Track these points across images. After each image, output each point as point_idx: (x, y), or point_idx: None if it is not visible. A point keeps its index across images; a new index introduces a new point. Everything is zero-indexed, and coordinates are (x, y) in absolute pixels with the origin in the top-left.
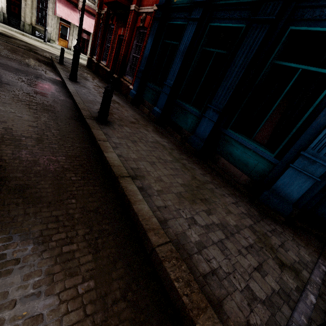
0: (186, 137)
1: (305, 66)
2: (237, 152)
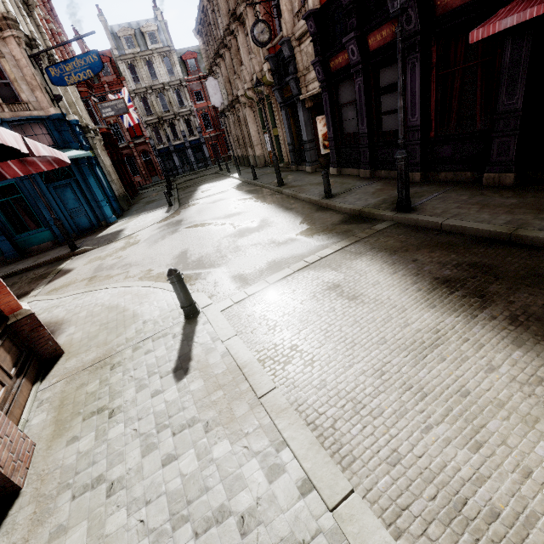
0: (2, 260)
1: (9, 198)
2: (34, 239)
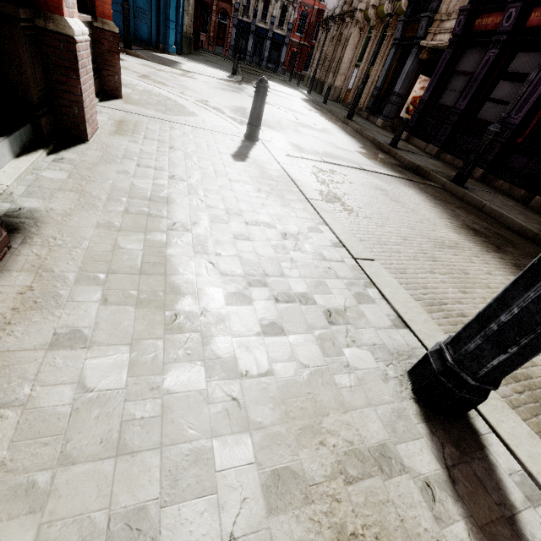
0: None
1: None
2: None
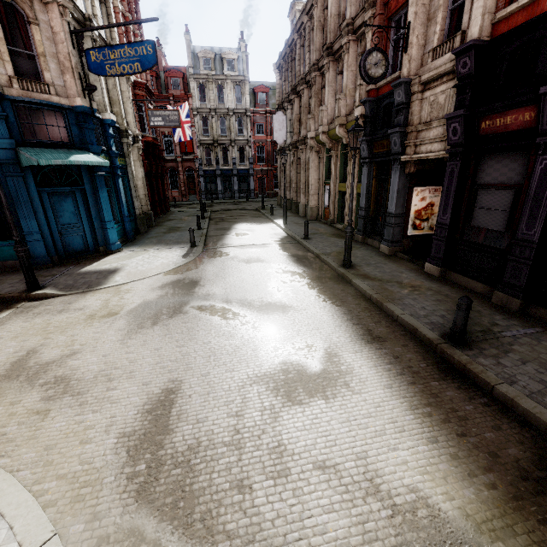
0: None
1: None
2: None
